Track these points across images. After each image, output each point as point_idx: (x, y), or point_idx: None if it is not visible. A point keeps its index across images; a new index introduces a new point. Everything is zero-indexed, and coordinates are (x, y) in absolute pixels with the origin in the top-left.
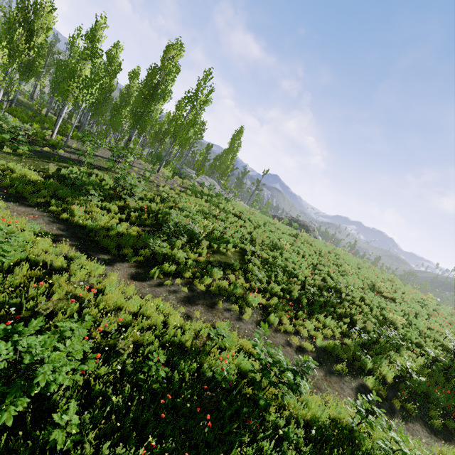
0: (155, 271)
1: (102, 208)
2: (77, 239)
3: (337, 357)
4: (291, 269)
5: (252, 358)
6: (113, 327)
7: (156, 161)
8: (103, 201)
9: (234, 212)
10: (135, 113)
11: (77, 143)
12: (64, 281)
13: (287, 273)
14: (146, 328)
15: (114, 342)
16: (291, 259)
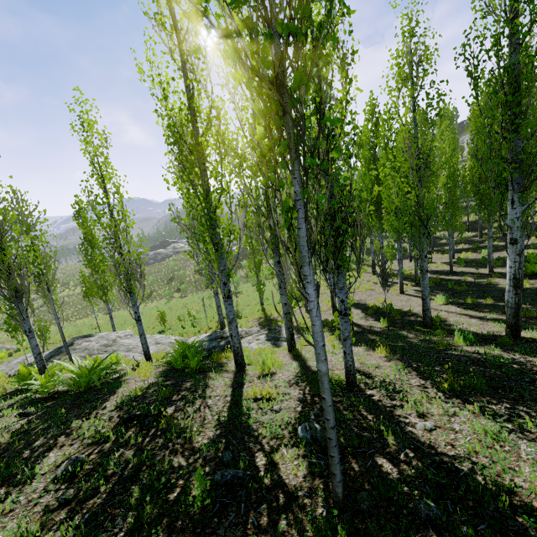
0: None
1: None
2: None
3: None
4: None
5: None
6: None
7: None
8: None
9: None
10: None
11: None
12: None
13: None
14: None
15: None
16: None
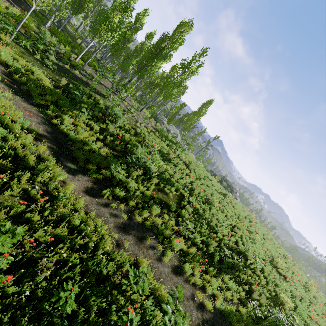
0: (106, 192)
1: (87, 125)
2: (56, 144)
3: (229, 323)
4: (214, 225)
5: (157, 308)
6: (46, 239)
7: (143, 102)
8: (90, 119)
9: (184, 161)
10: (140, 63)
11: (91, 70)
12: (24, 179)
13: (210, 227)
14: (77, 246)
15: (39, 256)
16: (216, 215)
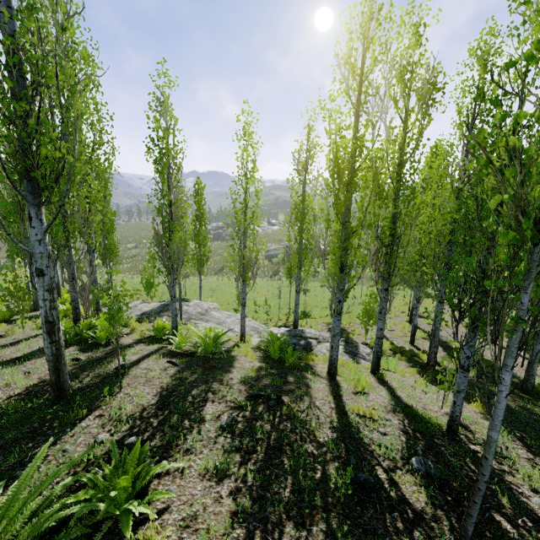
0: None
1: None
2: None
3: None
4: None
5: None
6: None
7: None
8: None
9: None
10: None
11: None
12: None
13: None
14: None
15: None
16: None
